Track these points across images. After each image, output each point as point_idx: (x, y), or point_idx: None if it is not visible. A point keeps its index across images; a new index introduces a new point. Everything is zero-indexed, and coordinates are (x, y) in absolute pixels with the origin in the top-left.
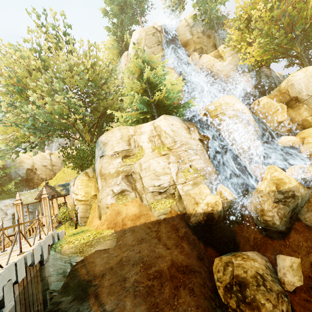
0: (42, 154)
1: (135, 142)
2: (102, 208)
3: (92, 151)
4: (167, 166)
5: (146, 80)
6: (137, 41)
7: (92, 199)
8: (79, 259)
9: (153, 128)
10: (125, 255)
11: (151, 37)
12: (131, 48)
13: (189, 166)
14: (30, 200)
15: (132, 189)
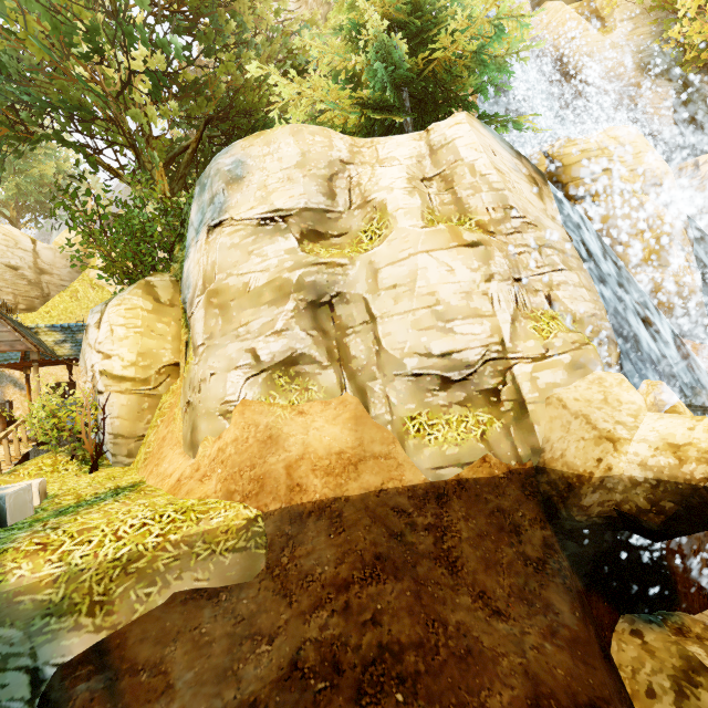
0: (5, 229)
1: (353, 191)
2: (202, 413)
3: (178, 216)
4: (483, 289)
5: None
6: None
7: (162, 379)
8: (85, 645)
9: (423, 151)
10: (311, 636)
11: None
12: None
13: (549, 305)
14: None
15: (329, 357)
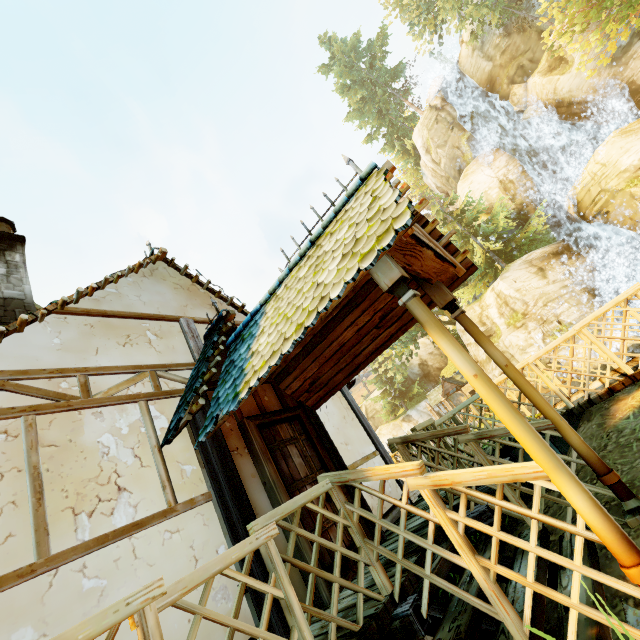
0: (420, 342)
1: (488, 319)
2: None
3: (459, 337)
4: (529, 337)
5: (461, 234)
6: (424, 148)
7: None
8: None
9: (496, 296)
10: None
11: (437, 127)
12: (424, 158)
13: (558, 324)
14: (439, 398)
15: None
